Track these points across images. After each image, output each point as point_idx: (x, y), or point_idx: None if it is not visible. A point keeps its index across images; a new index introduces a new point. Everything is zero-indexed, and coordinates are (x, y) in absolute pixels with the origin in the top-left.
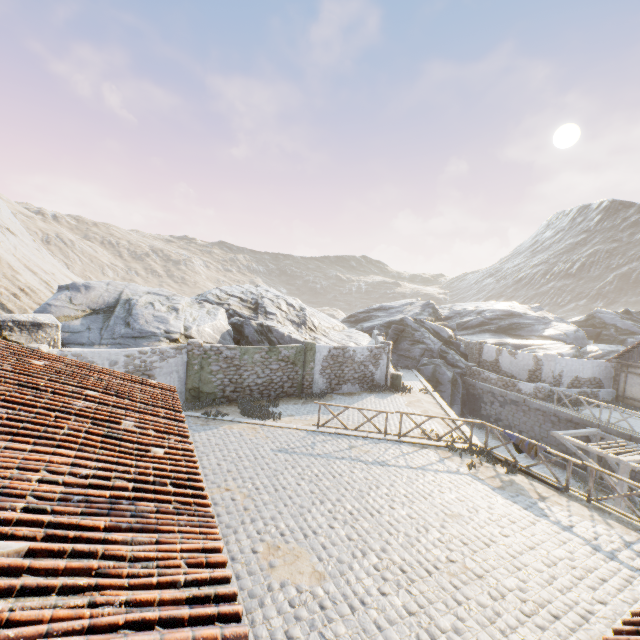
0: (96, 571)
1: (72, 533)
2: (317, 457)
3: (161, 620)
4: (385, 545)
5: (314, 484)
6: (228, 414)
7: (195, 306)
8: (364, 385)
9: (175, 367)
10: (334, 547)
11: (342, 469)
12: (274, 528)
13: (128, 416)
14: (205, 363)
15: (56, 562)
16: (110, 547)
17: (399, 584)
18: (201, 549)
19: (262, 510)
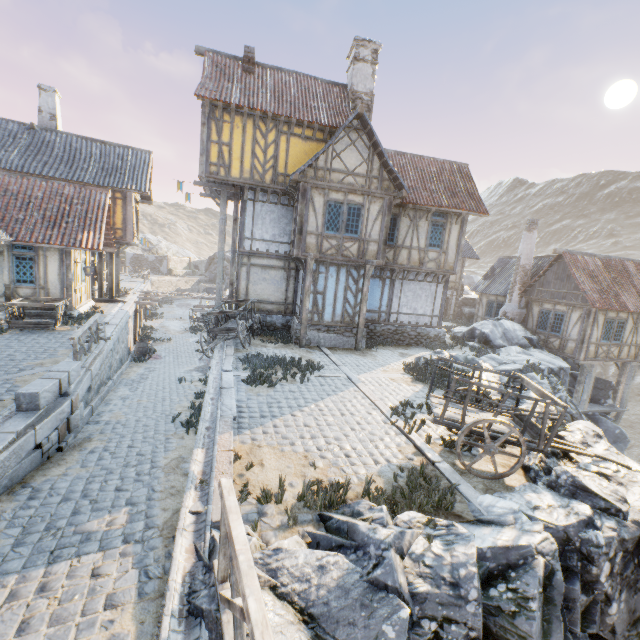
0: None
1: None
2: None
3: None
4: None
5: None
6: None
7: None
8: (155, 272)
9: None
10: None
11: None
12: None
13: None
14: None
15: None
16: None
17: None
18: None
19: None
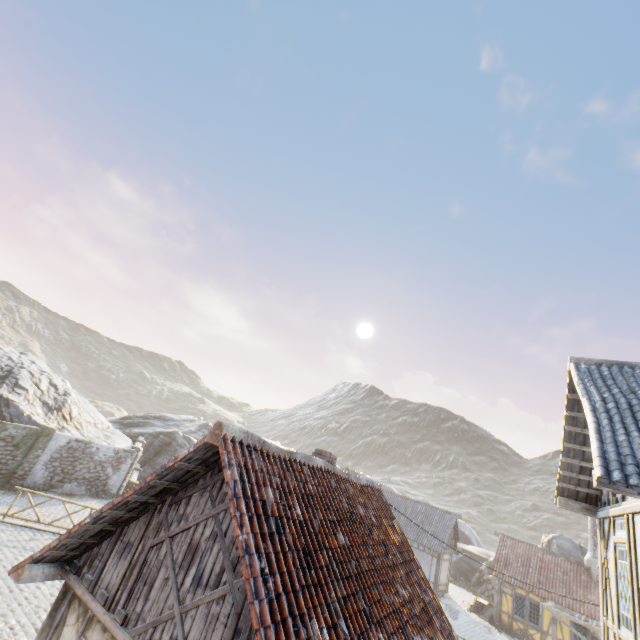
0: None
1: None
2: None
3: None
4: (8, 611)
5: None
6: None
7: None
8: (93, 488)
9: None
10: None
11: (7, 555)
12: None
13: None
14: None
15: None
16: None
17: (1, 636)
18: None
19: None
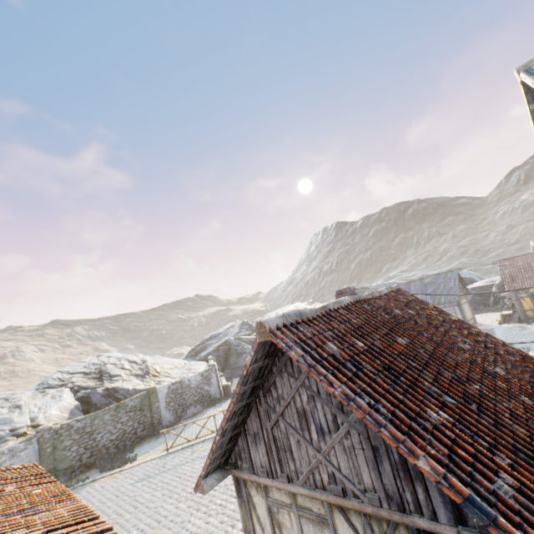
0: (24, 525)
1: (6, 522)
2: (168, 471)
3: (60, 523)
4: (212, 498)
5: (165, 489)
6: (88, 477)
7: (38, 396)
8: (204, 403)
9: (27, 458)
10: (179, 517)
11: (186, 469)
12: (136, 530)
13: (8, 486)
14: (58, 442)
15: (5, 527)
16: (27, 518)
17: (218, 512)
18: (74, 507)
19: (126, 525)
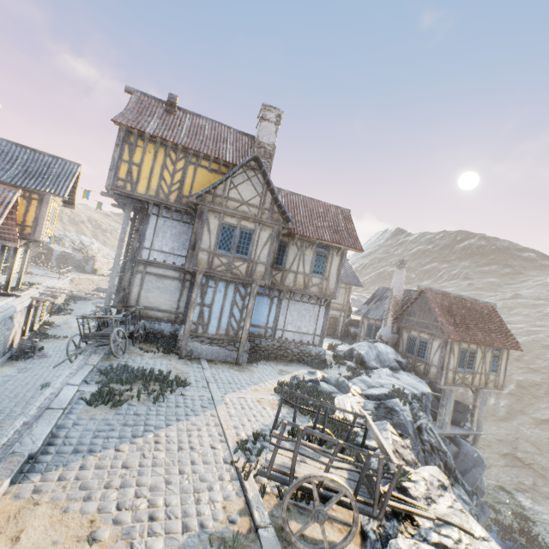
0: None
1: None
2: None
3: None
4: None
5: None
6: None
7: None
8: (79, 270)
9: None
10: None
11: None
12: None
13: None
14: None
15: None
16: None
17: None
18: None
19: None
